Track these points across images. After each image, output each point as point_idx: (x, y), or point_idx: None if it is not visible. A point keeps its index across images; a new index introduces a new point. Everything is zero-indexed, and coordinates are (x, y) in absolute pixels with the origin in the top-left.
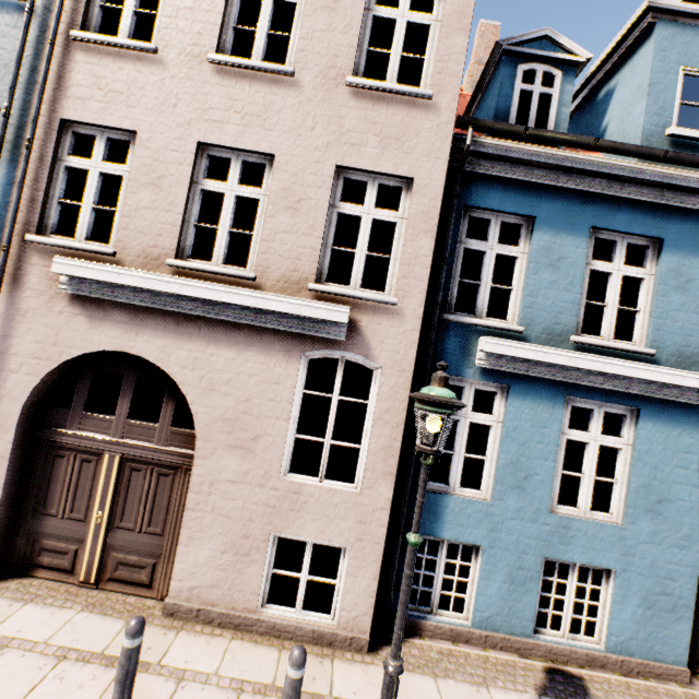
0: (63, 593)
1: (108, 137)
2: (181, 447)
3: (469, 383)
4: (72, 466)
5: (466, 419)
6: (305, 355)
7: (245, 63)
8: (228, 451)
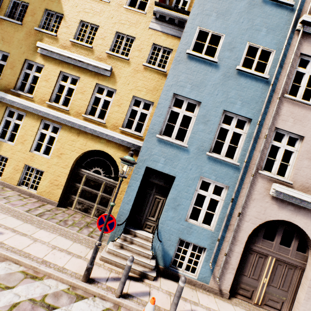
0: (254, 308)
1: (289, 135)
2: (299, 259)
3: None
4: (254, 258)
5: None
6: None
7: None
8: None
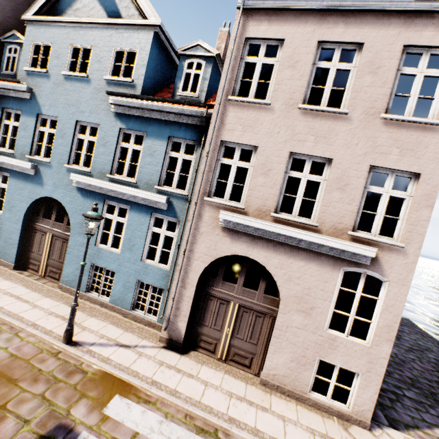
0: None
1: None
2: None
3: None
4: None
5: None
6: None
7: None
8: None
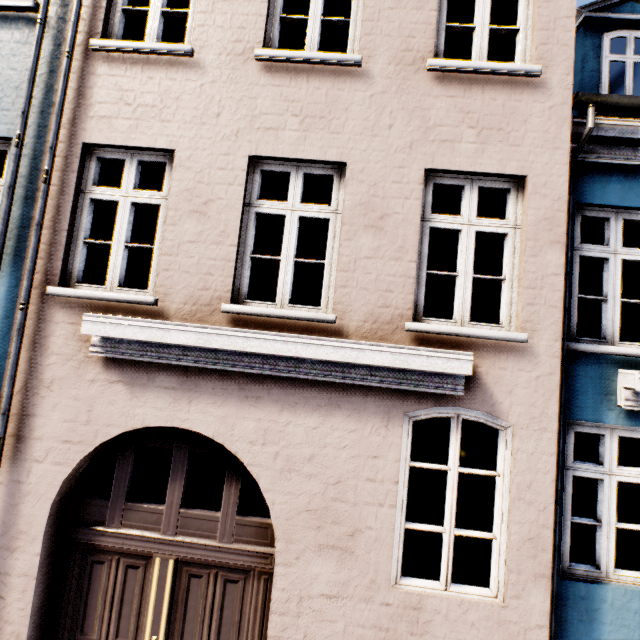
0: None
1: (139, 159)
2: (251, 542)
3: (609, 430)
4: (114, 575)
5: (612, 478)
6: (407, 416)
7: (300, 56)
8: (319, 553)
